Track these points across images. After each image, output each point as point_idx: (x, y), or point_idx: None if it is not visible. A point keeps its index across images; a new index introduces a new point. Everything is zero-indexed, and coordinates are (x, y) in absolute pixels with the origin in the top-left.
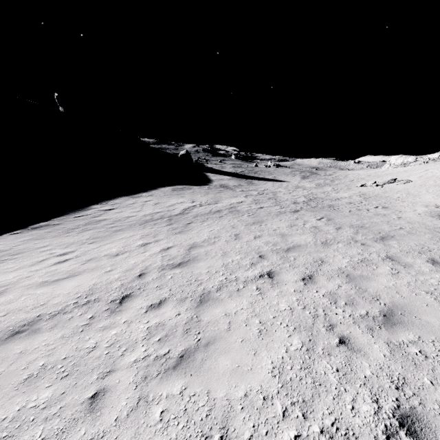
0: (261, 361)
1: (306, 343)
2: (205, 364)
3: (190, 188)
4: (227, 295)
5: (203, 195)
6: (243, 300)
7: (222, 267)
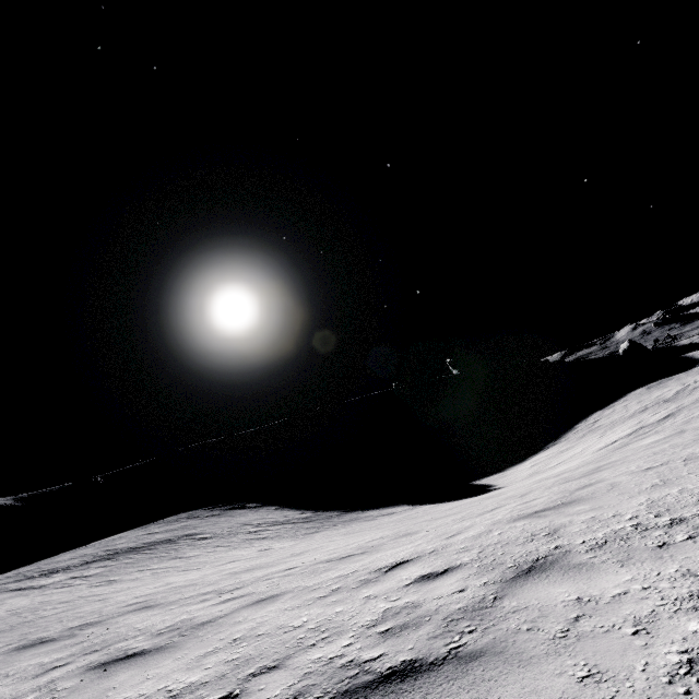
0: None
1: None
2: None
3: (670, 379)
4: None
5: (695, 375)
6: None
7: None
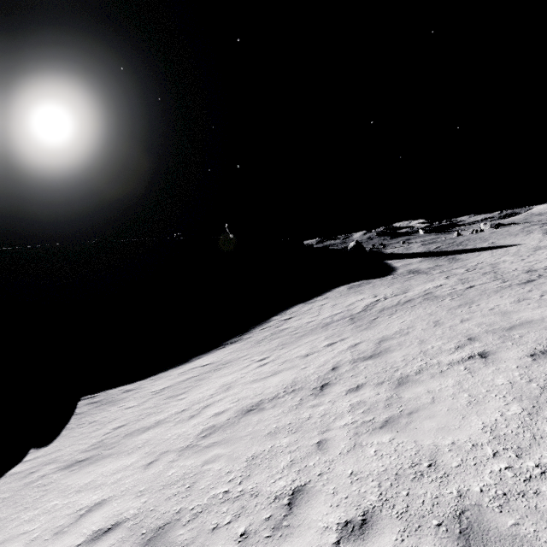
0: (470, 423)
1: (527, 409)
2: (410, 425)
3: (368, 283)
4: (429, 377)
5: (387, 287)
6: (448, 379)
7: (420, 353)
